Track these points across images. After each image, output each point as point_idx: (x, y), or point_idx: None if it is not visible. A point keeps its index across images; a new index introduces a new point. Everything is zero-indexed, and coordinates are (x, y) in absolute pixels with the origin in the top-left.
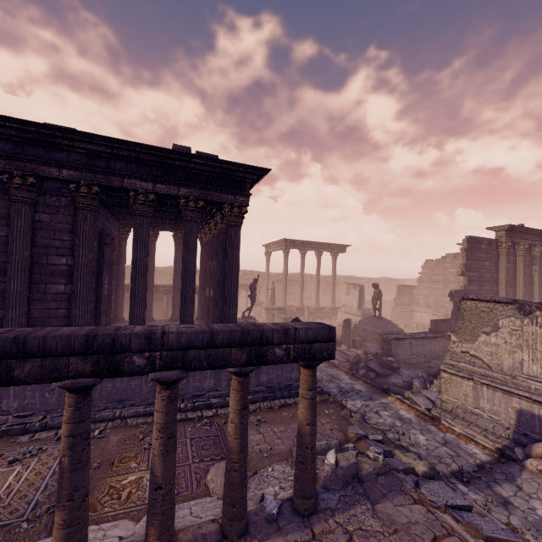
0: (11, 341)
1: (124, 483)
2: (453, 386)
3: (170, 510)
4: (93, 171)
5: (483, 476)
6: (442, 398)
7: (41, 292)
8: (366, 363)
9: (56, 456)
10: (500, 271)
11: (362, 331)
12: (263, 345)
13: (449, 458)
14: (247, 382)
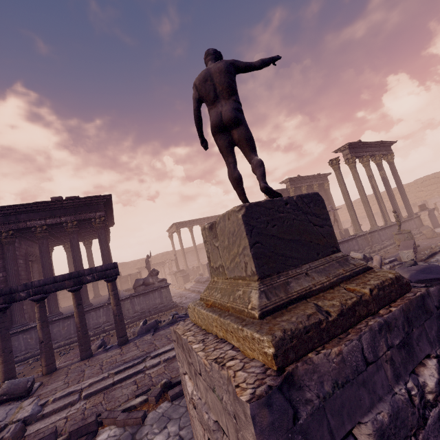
0: None
1: None
2: None
3: (50, 350)
4: (8, 223)
5: None
6: None
7: None
8: None
9: None
10: None
11: None
12: (81, 277)
13: None
14: (78, 294)
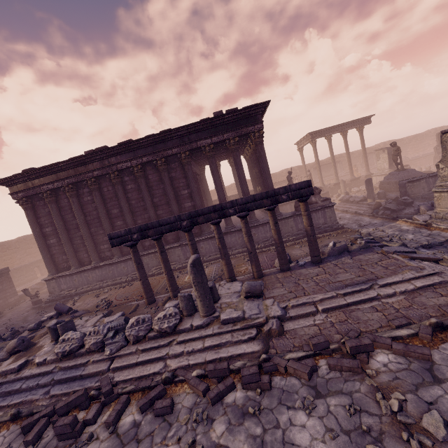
0: (194, 212)
1: (241, 269)
2: (442, 200)
3: (257, 260)
4: (184, 145)
5: (445, 244)
6: (436, 211)
7: (183, 208)
8: (383, 206)
9: (213, 267)
10: None
11: (386, 185)
12: (276, 196)
13: (425, 241)
14: (274, 213)
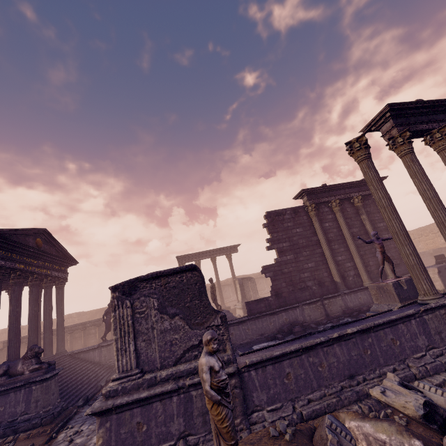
0: None
1: None
2: None
3: None
4: None
5: None
6: None
7: None
8: None
9: None
10: (317, 232)
11: None
12: None
13: None
14: None
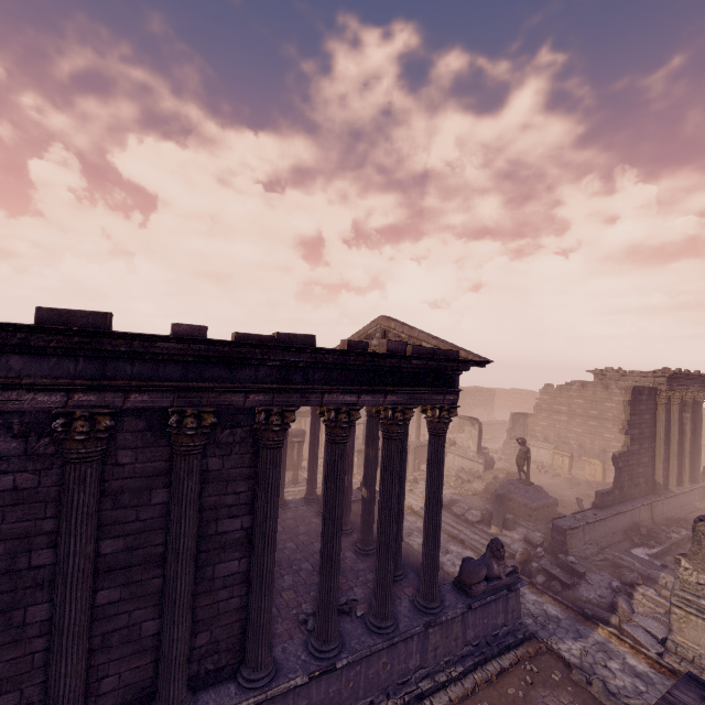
0: None
1: None
2: (691, 628)
3: None
4: (287, 390)
5: None
6: (674, 639)
7: (207, 579)
8: (543, 566)
9: None
10: (659, 424)
11: (507, 501)
12: None
13: None
14: None
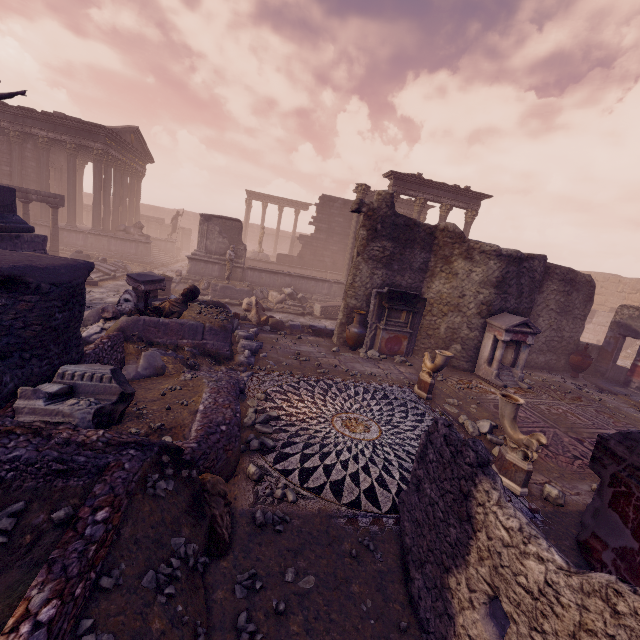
0: None
1: None
2: None
3: None
4: (16, 124)
5: None
6: None
7: None
8: None
9: None
10: None
11: None
12: (28, 194)
13: None
14: (26, 206)
